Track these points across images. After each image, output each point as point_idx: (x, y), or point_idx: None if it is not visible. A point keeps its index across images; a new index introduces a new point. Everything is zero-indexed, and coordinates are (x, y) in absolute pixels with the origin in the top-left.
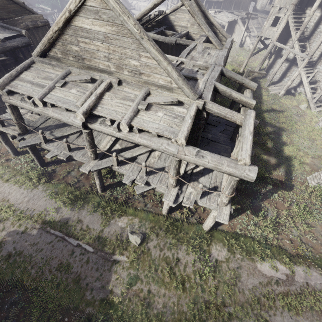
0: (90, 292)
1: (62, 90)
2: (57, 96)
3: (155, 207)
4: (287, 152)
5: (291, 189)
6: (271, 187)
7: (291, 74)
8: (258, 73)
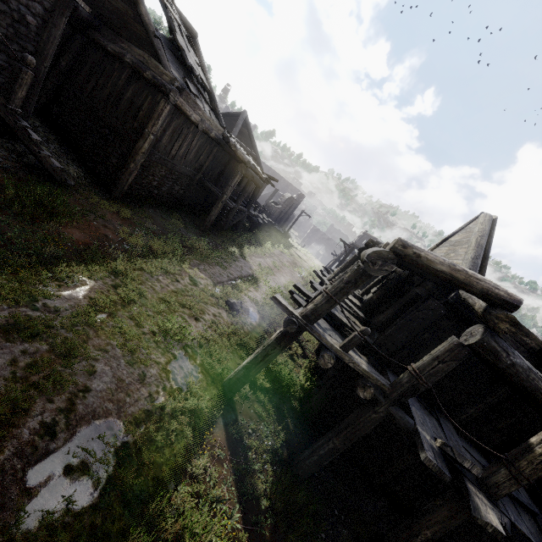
0: (198, 262)
1: None
2: None
3: None
4: None
5: None
6: None
7: None
8: None
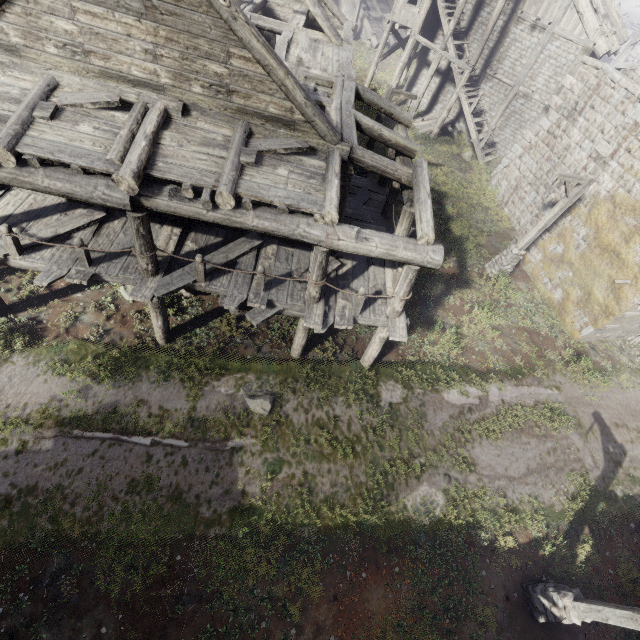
0: (207, 506)
1: (55, 127)
2: (50, 140)
3: (276, 350)
4: (455, 231)
5: (468, 286)
6: (443, 287)
7: (445, 98)
8: (406, 95)
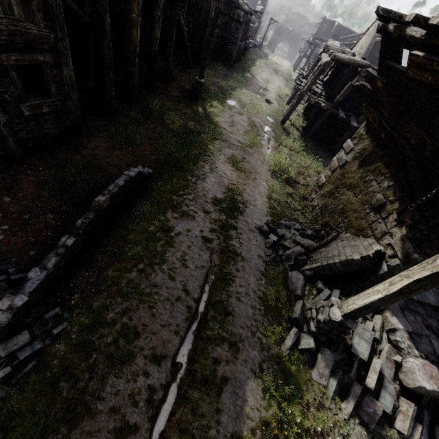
0: (244, 87)
1: None
2: None
3: None
4: None
5: None
6: None
7: None
8: None
